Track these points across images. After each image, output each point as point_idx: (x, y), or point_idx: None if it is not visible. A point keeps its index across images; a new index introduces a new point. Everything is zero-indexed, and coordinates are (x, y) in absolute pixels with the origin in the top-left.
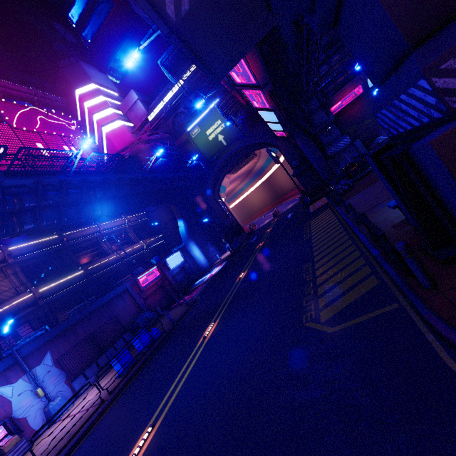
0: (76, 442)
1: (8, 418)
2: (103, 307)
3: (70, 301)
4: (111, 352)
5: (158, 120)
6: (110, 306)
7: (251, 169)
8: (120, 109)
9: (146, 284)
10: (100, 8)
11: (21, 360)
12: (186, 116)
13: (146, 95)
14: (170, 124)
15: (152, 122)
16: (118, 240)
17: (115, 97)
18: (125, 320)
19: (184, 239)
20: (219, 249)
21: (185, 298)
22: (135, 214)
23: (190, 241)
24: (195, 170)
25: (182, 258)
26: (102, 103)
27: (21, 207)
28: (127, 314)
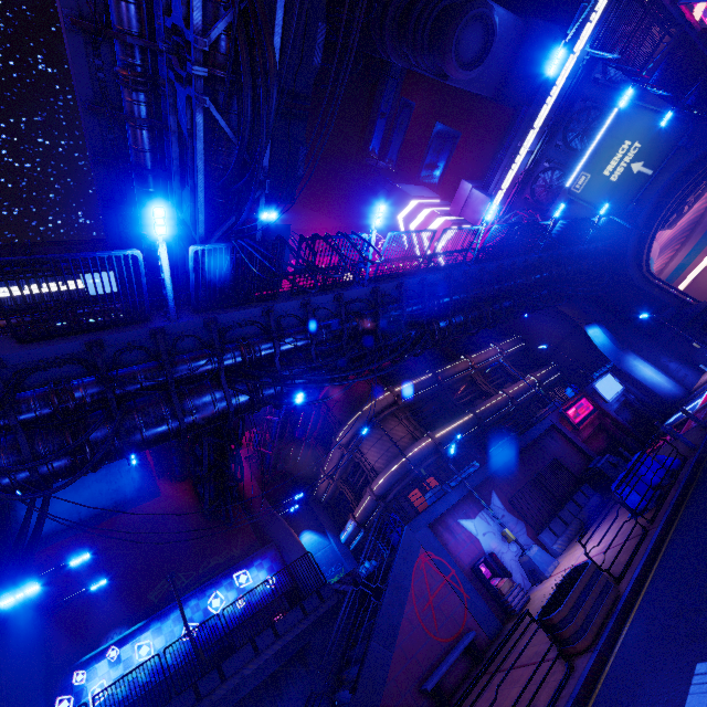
0: (646, 561)
1: (487, 555)
2: (532, 447)
3: (468, 455)
4: (573, 507)
5: (509, 200)
6: (540, 447)
7: (701, 216)
8: (451, 213)
9: (579, 420)
10: (401, 119)
11: (474, 491)
12: (552, 172)
13: (479, 181)
14: (528, 196)
15: (501, 205)
16: (495, 378)
17: (439, 204)
18: (570, 468)
19: (612, 353)
20: (687, 365)
21: (667, 437)
22: (505, 340)
23: (625, 353)
24: (600, 238)
25: (619, 384)
26: (429, 216)
27: (437, 308)
28: (568, 461)
